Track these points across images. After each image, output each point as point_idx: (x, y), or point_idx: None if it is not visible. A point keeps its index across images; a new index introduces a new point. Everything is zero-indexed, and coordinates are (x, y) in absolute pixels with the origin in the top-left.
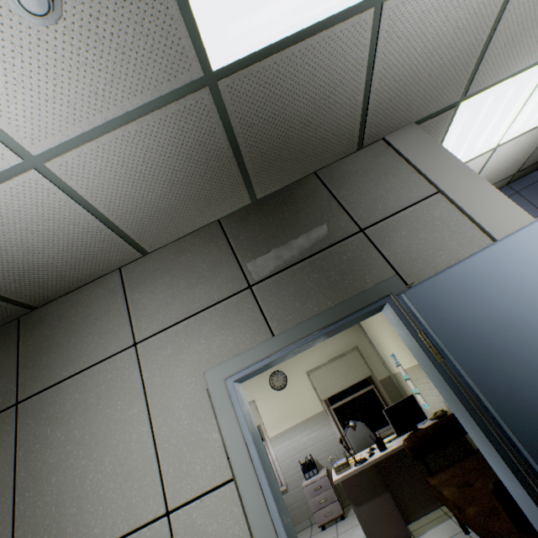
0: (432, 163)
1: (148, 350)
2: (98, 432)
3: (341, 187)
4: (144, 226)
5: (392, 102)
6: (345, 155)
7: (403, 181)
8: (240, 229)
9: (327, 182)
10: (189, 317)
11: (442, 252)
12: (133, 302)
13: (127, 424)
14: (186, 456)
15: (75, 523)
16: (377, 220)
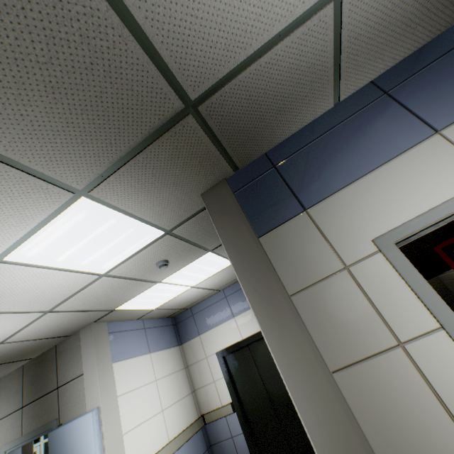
0: (87, 355)
1: None
2: None
3: (60, 358)
4: None
5: (62, 331)
6: (64, 339)
7: (78, 362)
8: (28, 373)
9: (58, 353)
10: (5, 416)
11: (74, 410)
12: None
13: None
14: None
15: None
16: (64, 383)
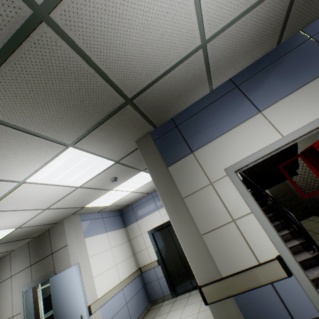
0: (69, 234)
1: (13, 279)
2: (5, 297)
3: (52, 236)
4: (6, 250)
5: (53, 220)
6: (54, 225)
7: (64, 238)
8: (32, 246)
9: (50, 233)
10: (20, 271)
11: (63, 265)
12: (12, 264)
13: (9, 296)
14: (16, 306)
15: (1, 315)
16: (56, 251)
